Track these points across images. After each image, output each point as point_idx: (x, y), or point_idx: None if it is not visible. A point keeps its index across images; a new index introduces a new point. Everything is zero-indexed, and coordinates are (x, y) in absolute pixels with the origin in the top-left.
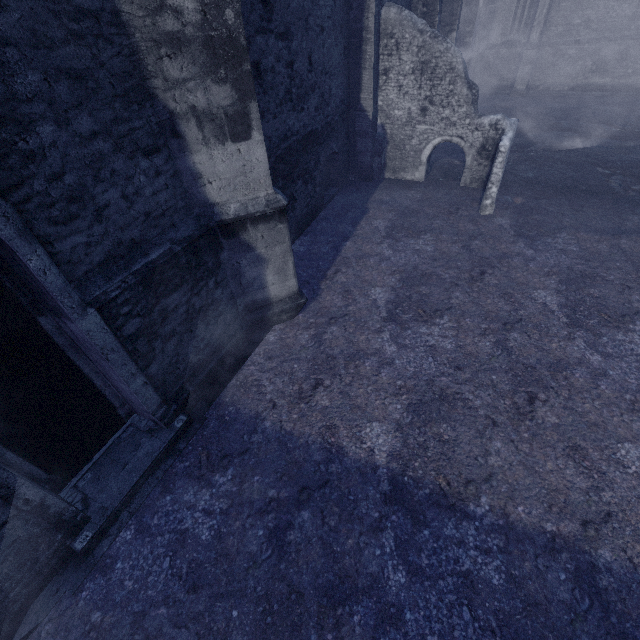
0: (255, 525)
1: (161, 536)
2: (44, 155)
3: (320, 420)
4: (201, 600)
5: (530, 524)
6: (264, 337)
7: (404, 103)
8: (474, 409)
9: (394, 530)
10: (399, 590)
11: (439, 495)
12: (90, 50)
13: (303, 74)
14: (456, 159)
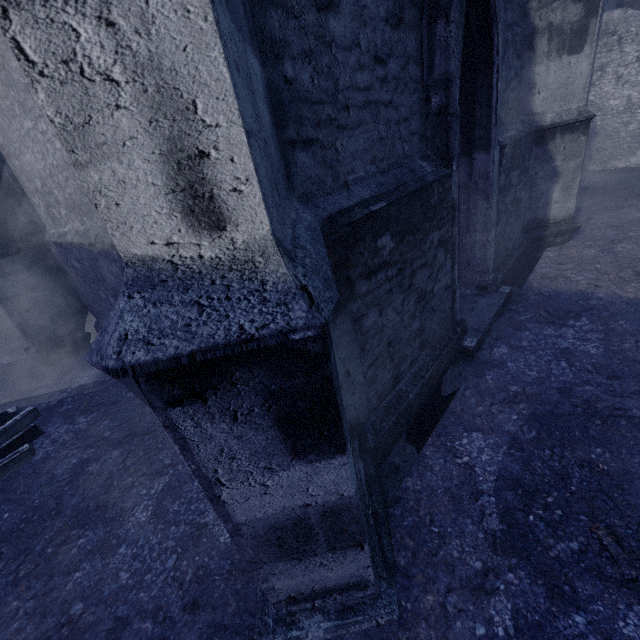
0: None
1: (541, 351)
2: None
3: None
4: (630, 384)
5: None
6: (541, 254)
7: (622, 92)
8: None
9: None
10: None
11: None
12: None
13: None
14: None
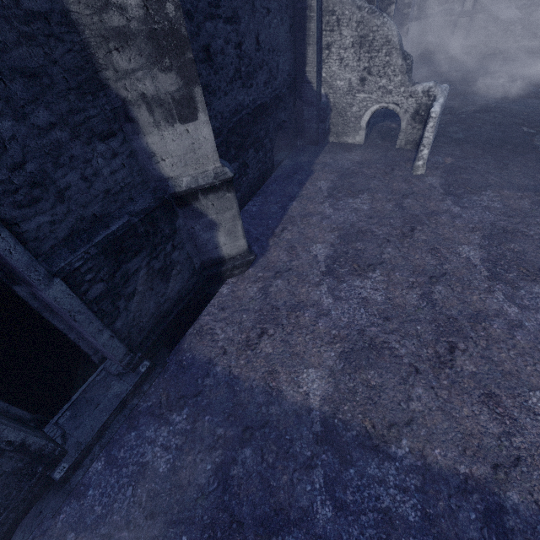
0: (204, 460)
1: (126, 467)
2: (5, 148)
3: (263, 366)
4: (157, 526)
5: (445, 466)
6: (218, 290)
7: (345, 74)
8: (399, 357)
9: (324, 468)
10: (326, 523)
11: (365, 437)
12: (42, 49)
13: (251, 53)
14: (393, 122)
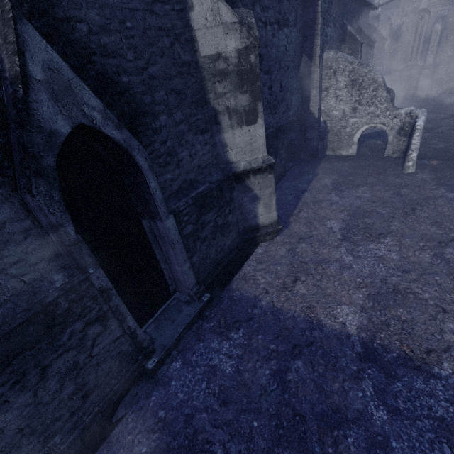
0: (263, 367)
1: (199, 368)
2: (160, 131)
3: (301, 302)
4: (230, 412)
5: None
6: (254, 250)
7: (340, 106)
8: (424, 300)
9: (371, 380)
10: (383, 424)
11: (405, 358)
12: (185, 80)
13: (277, 93)
14: (378, 140)
